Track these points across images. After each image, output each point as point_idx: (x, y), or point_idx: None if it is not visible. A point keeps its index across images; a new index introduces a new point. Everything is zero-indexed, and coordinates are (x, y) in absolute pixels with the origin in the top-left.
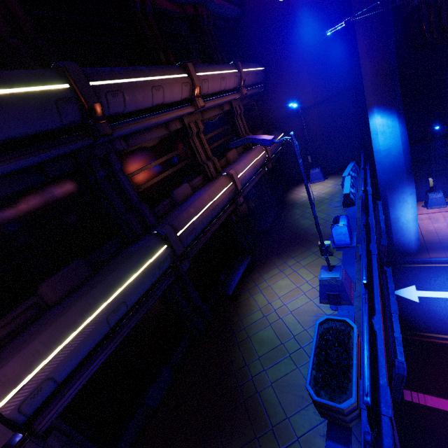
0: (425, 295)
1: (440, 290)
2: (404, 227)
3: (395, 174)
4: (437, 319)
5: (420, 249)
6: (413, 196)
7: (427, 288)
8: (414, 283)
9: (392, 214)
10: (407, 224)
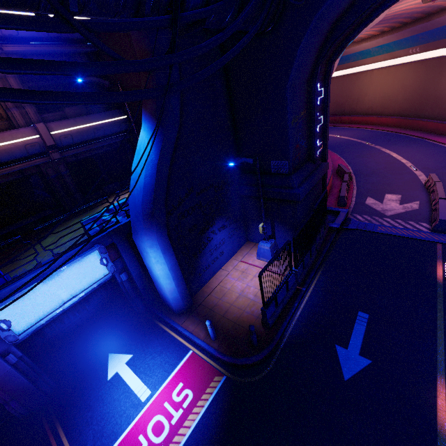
0: (123, 373)
1: (140, 374)
2: (158, 281)
3: (136, 215)
4: (90, 413)
5: (185, 310)
6: (156, 249)
7: (134, 365)
8: (136, 351)
9: (145, 262)
10: (159, 279)
